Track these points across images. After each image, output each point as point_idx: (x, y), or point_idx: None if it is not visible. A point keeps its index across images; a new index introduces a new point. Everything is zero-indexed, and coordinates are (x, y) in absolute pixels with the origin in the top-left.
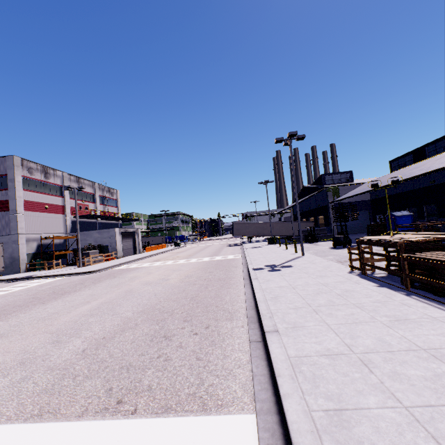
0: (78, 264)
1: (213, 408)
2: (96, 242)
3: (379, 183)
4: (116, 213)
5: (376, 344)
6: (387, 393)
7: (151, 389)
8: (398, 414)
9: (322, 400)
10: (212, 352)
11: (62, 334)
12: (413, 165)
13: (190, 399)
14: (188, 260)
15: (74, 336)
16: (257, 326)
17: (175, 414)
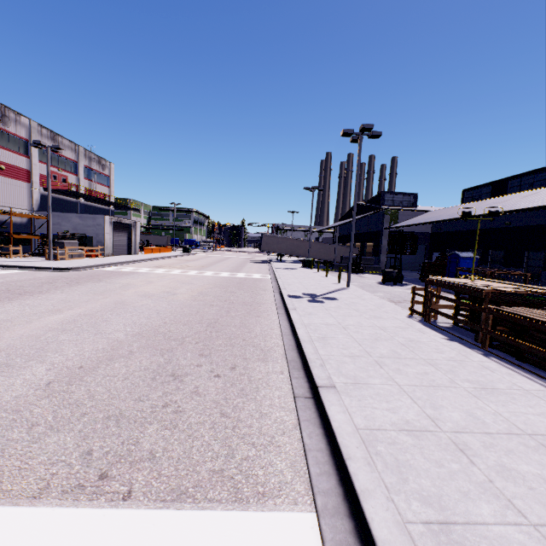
0: (48, 256)
1: (252, 498)
2: (75, 230)
3: (449, 214)
4: (107, 194)
5: (467, 420)
6: (503, 499)
7: (155, 458)
8: (526, 536)
9: (417, 504)
10: (243, 407)
11: (15, 355)
12: (492, 200)
13: (215, 480)
14: (201, 272)
15: (35, 360)
16: (303, 375)
17: (193, 505)
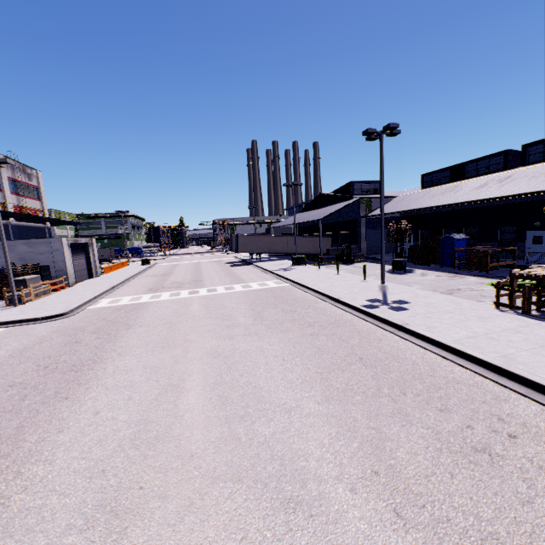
0: (8, 301)
1: None
2: (23, 260)
3: (430, 200)
4: (39, 210)
5: None
6: None
7: None
8: None
9: None
10: None
11: (268, 479)
12: (462, 184)
13: None
14: (211, 289)
15: (308, 480)
16: None
17: None
